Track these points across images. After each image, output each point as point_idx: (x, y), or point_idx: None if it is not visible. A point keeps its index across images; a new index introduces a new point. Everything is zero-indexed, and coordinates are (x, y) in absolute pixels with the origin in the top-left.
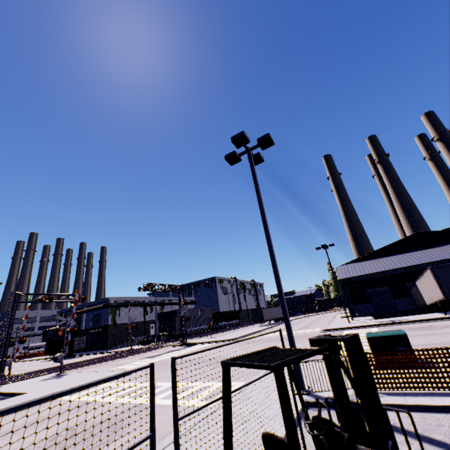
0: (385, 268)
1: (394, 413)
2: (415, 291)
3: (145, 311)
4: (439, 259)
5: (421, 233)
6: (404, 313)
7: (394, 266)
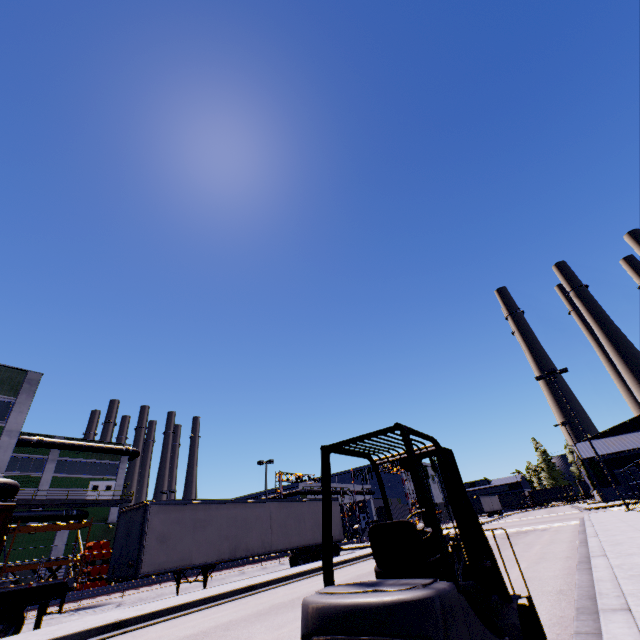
0: (633, 446)
1: None
2: None
3: None
4: None
5: None
6: None
7: None
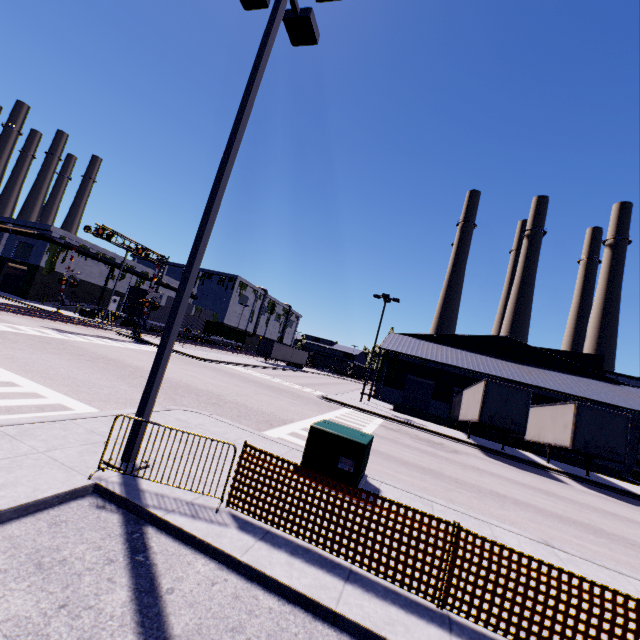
0: (442, 360)
1: (204, 566)
2: (457, 400)
3: (110, 274)
4: (508, 377)
5: (511, 339)
6: (432, 418)
7: (454, 361)
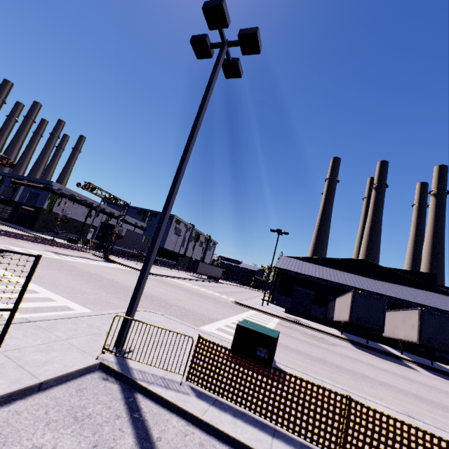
0: (319, 276)
1: (177, 423)
2: (332, 305)
3: (89, 214)
4: (367, 289)
5: (368, 261)
6: (313, 318)
7: (328, 277)
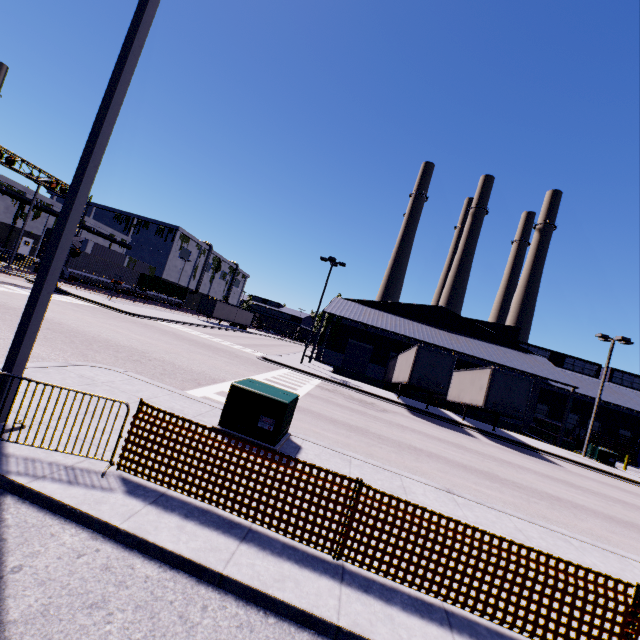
0: (382, 326)
1: (73, 537)
2: (393, 364)
3: (19, 211)
4: (439, 344)
5: (445, 309)
6: (369, 380)
7: (392, 328)
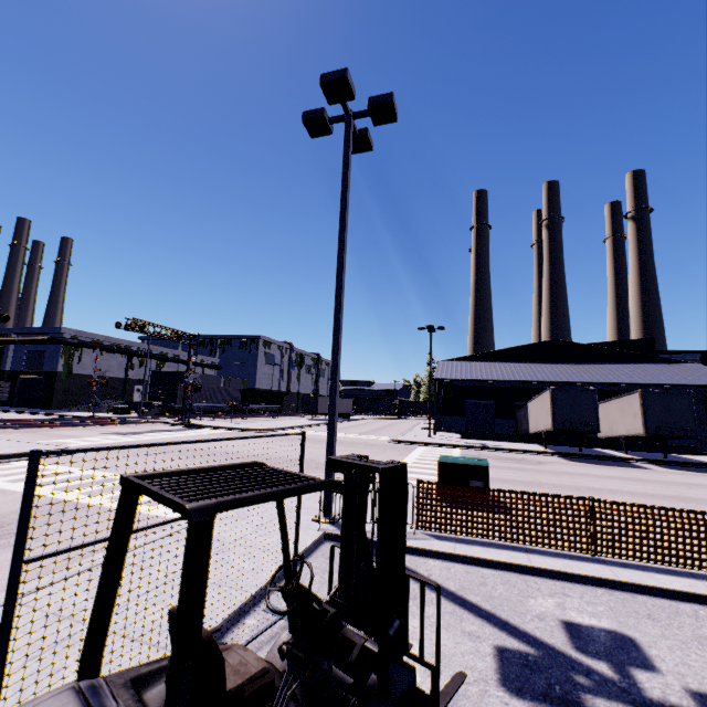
0: (499, 378)
1: (435, 562)
2: (523, 414)
3: (129, 364)
4: (567, 380)
5: (560, 341)
6: (500, 437)
7: (510, 376)
